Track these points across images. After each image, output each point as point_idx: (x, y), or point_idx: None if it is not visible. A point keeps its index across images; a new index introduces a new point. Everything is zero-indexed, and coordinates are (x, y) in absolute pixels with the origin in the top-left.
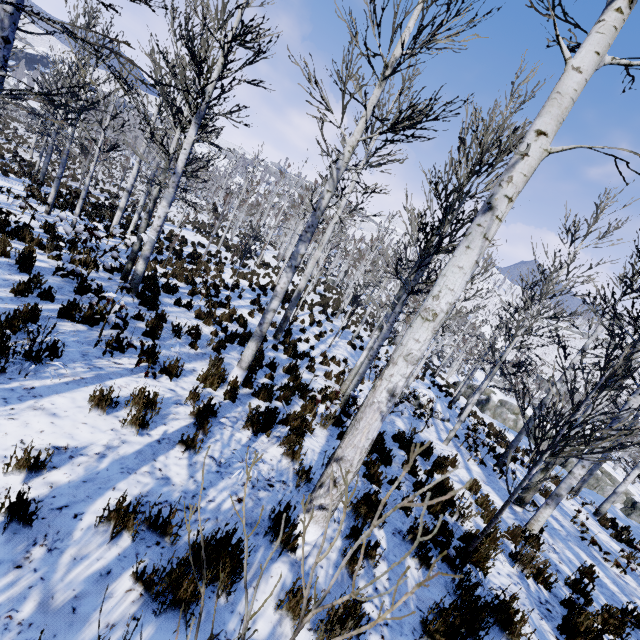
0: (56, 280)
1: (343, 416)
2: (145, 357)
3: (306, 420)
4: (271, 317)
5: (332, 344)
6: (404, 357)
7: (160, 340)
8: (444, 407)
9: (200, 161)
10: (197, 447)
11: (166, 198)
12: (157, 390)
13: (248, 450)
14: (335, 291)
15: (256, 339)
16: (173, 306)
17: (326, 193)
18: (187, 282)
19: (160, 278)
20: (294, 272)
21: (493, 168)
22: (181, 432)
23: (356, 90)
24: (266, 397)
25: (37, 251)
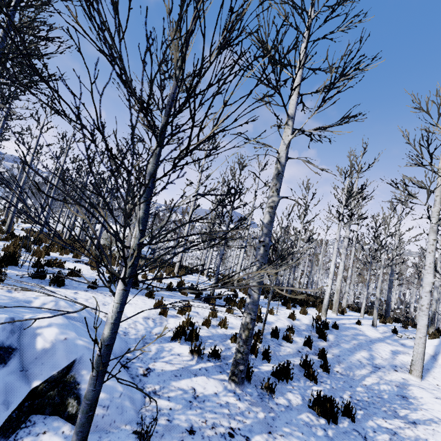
0: None
1: None
2: None
3: None
4: None
5: None
6: None
7: None
8: None
9: None
10: None
11: (394, 293)
12: None
13: None
14: None
15: None
16: None
17: None
18: None
19: None
20: None
21: None
22: None
23: None
24: None
25: None
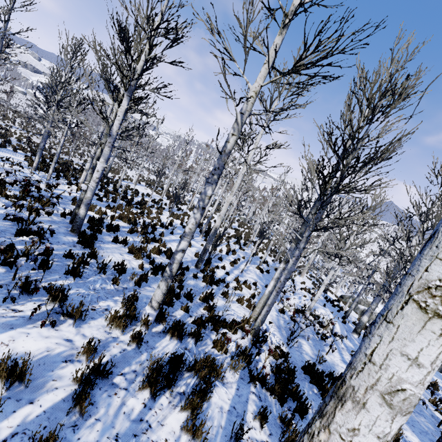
0: (4, 224)
1: (254, 347)
2: (43, 304)
3: (215, 366)
4: (180, 257)
5: (244, 269)
6: (383, 395)
7: (83, 277)
8: (341, 325)
9: (136, 129)
10: (62, 441)
11: (103, 155)
12: (49, 343)
13: (138, 428)
14: (246, 226)
15: (166, 279)
16: (111, 243)
17: (231, 136)
18: (129, 222)
19: (105, 220)
20: (202, 213)
21: (387, 114)
22: (50, 414)
23: (257, 45)
24: (176, 336)
25: (3, 201)
